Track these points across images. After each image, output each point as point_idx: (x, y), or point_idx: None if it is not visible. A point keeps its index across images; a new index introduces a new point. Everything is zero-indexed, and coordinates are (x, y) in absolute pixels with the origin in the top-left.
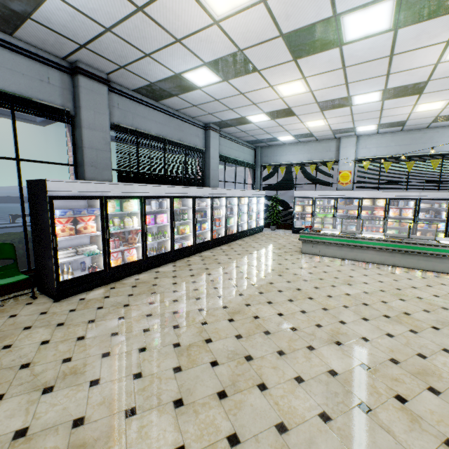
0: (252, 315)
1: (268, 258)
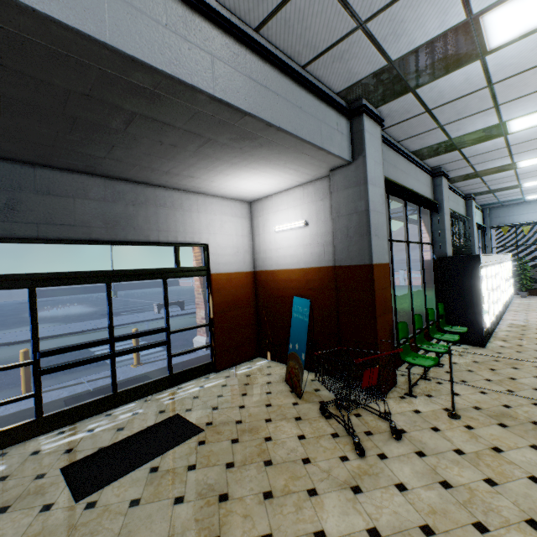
0: None
1: None
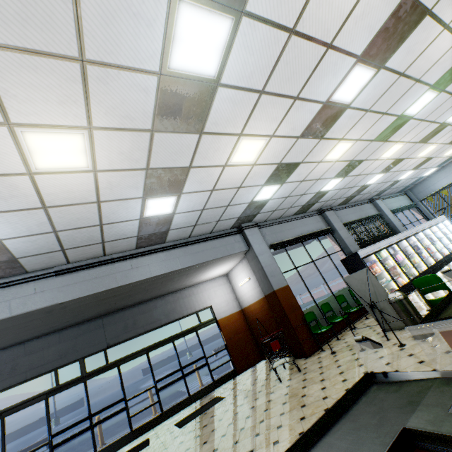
0: None
1: None
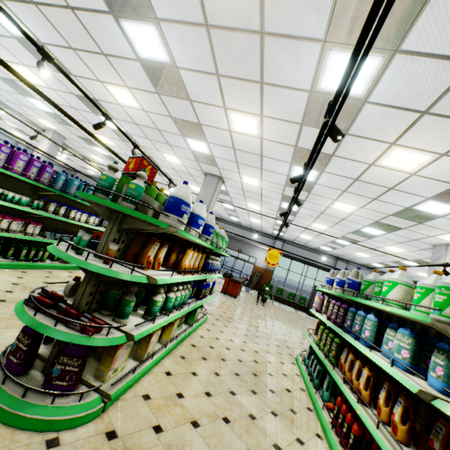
0: None
1: None
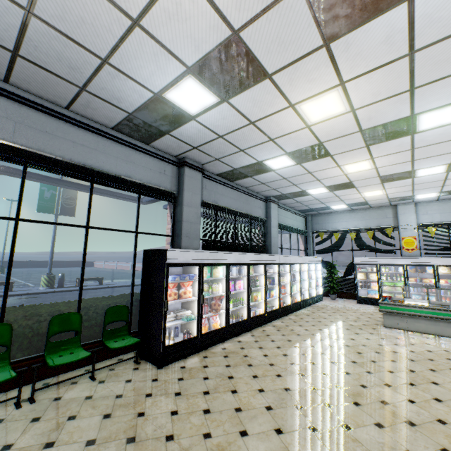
0: (378, 399)
1: (349, 331)
